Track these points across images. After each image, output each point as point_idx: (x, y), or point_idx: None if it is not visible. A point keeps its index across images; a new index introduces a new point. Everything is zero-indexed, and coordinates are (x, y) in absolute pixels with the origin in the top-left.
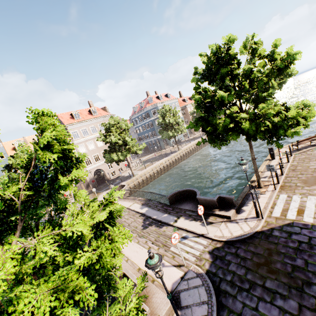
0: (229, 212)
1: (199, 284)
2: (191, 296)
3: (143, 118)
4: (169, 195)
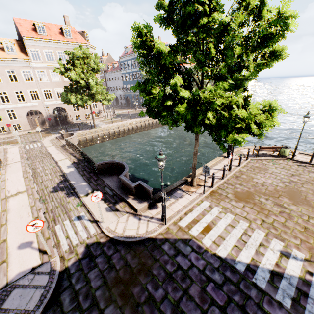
0: (140, 205)
1: (42, 285)
2: (21, 297)
3: (132, 65)
4: (98, 162)
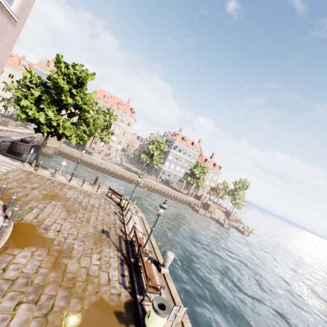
0: None
1: None
2: None
3: None
4: (24, 139)
